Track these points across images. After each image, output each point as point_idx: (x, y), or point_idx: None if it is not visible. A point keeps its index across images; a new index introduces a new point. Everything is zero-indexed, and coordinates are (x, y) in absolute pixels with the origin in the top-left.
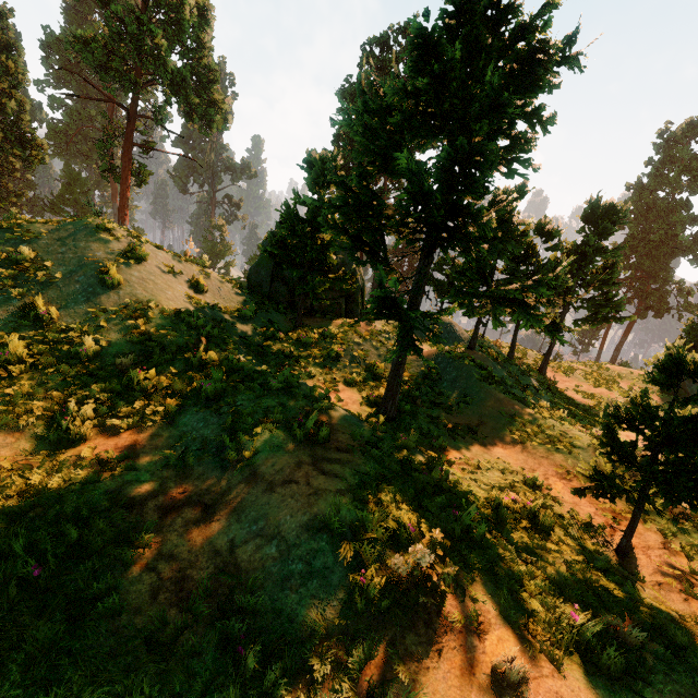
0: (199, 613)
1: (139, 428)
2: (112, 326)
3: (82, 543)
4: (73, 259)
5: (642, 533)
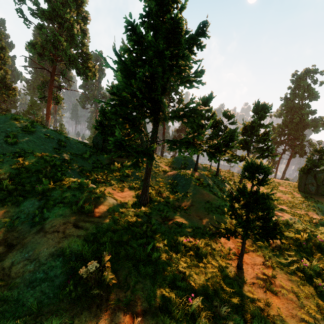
0: None
1: None
2: (6, 161)
3: None
4: None
5: (254, 257)
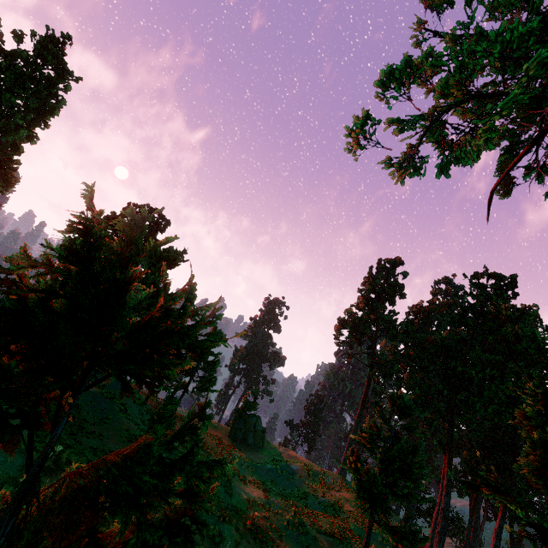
0: None
1: None
2: None
3: None
4: None
5: None
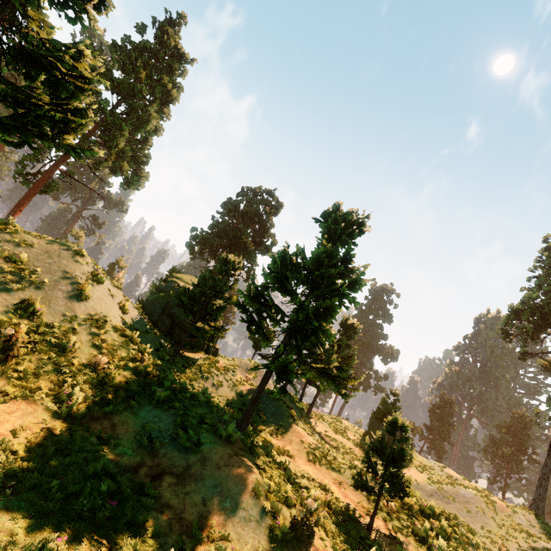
0: (200, 538)
1: (112, 415)
2: (82, 330)
3: (116, 491)
4: (58, 270)
5: (376, 520)
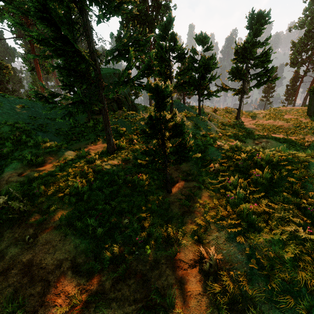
0: None
1: None
2: None
3: None
4: None
5: (189, 182)
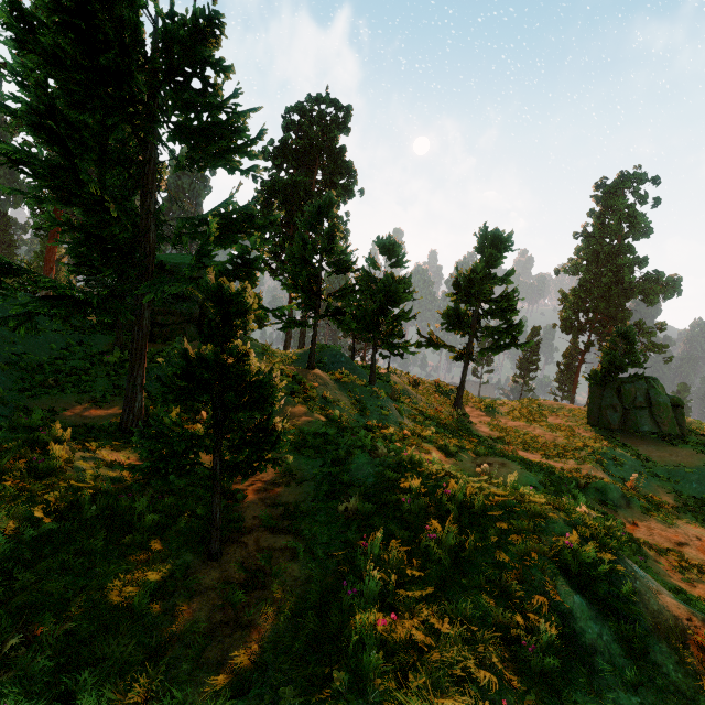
0: None
1: None
2: None
3: None
4: None
5: (279, 535)
